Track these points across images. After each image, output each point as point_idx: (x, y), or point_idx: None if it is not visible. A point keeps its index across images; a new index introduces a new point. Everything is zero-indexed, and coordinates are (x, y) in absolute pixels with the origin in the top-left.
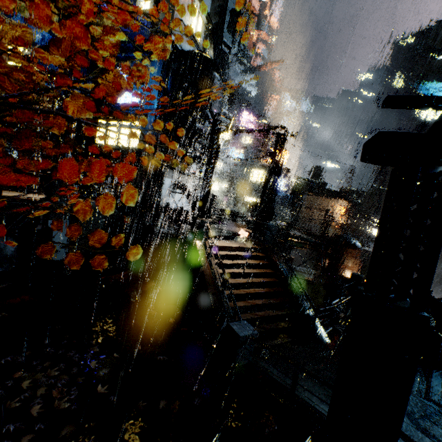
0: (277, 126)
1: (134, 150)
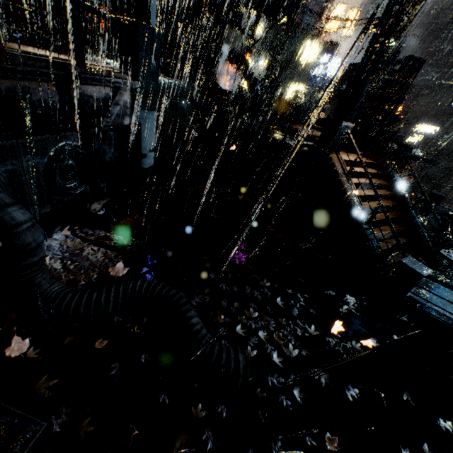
0: None
1: None
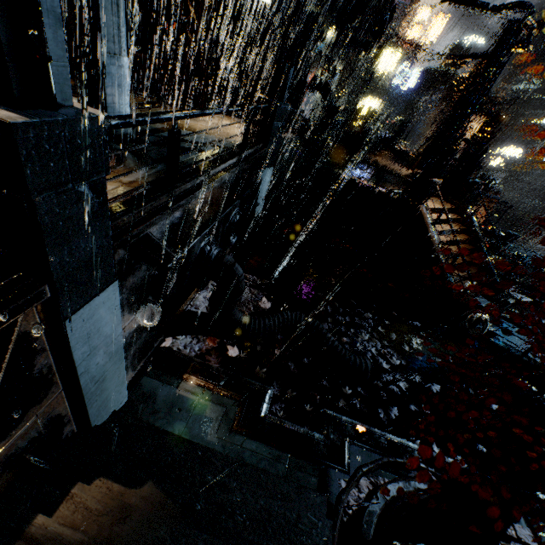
0: (521, 2)
1: (264, 10)
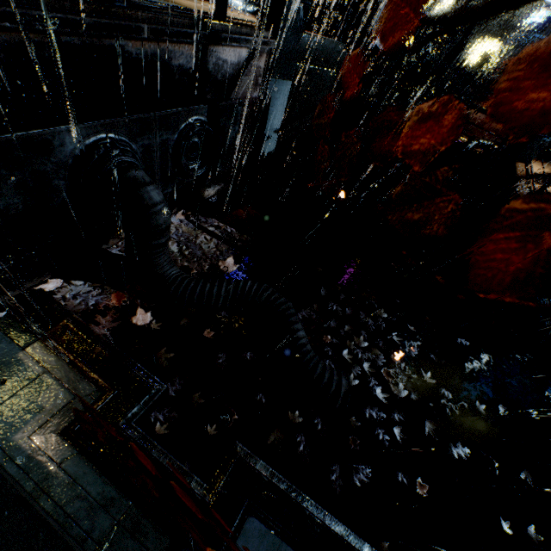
0: None
1: None
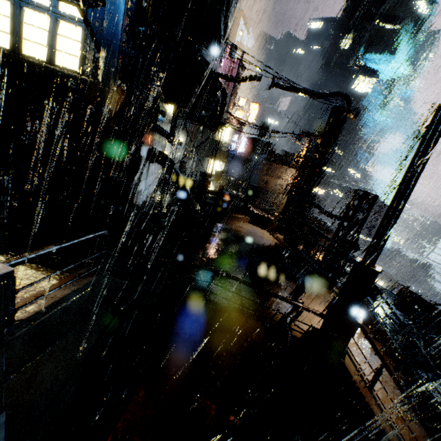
0: (339, 92)
1: (69, 76)
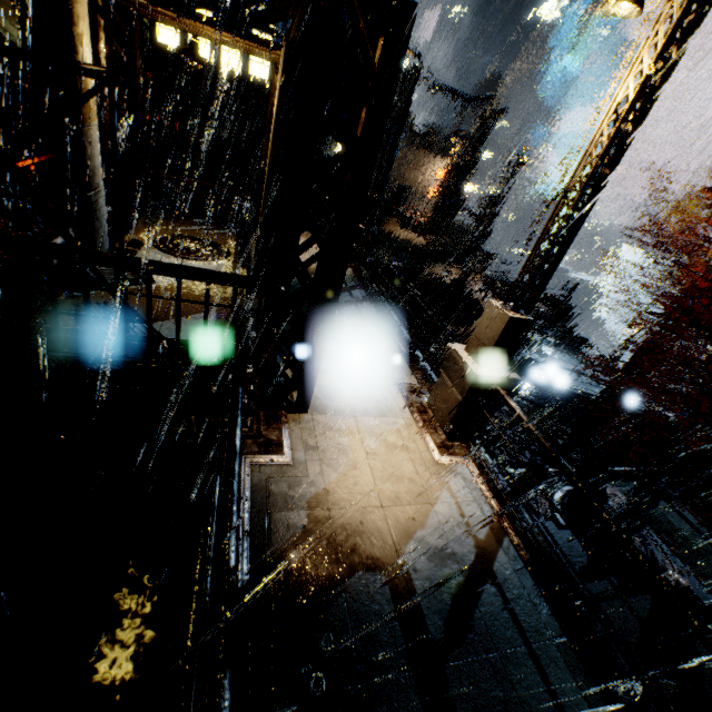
0: (492, 95)
1: (263, 87)
